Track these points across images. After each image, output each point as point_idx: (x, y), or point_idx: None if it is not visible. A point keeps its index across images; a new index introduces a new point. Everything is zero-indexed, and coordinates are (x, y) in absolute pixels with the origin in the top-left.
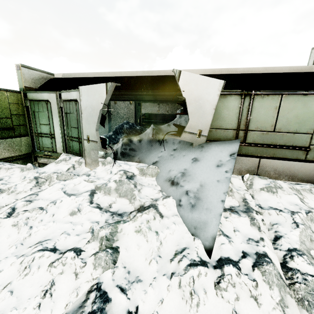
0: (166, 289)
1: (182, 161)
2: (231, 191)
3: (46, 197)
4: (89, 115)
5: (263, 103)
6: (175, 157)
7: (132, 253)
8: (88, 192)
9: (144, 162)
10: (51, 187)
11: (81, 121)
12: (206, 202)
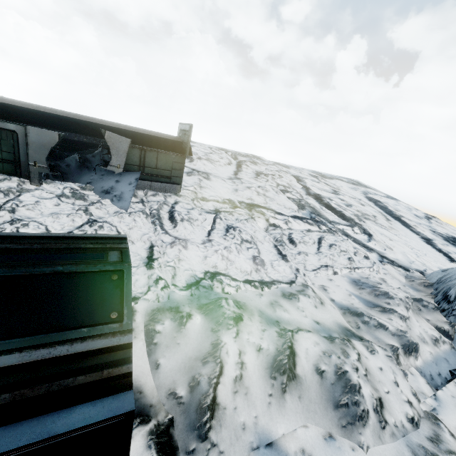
0: (114, 218)
1: (109, 182)
2: (137, 196)
3: (28, 200)
4: (38, 148)
5: (151, 155)
6: (104, 180)
7: (97, 214)
8: (56, 197)
9: (79, 182)
10: (23, 196)
11: (20, 149)
12: (125, 199)
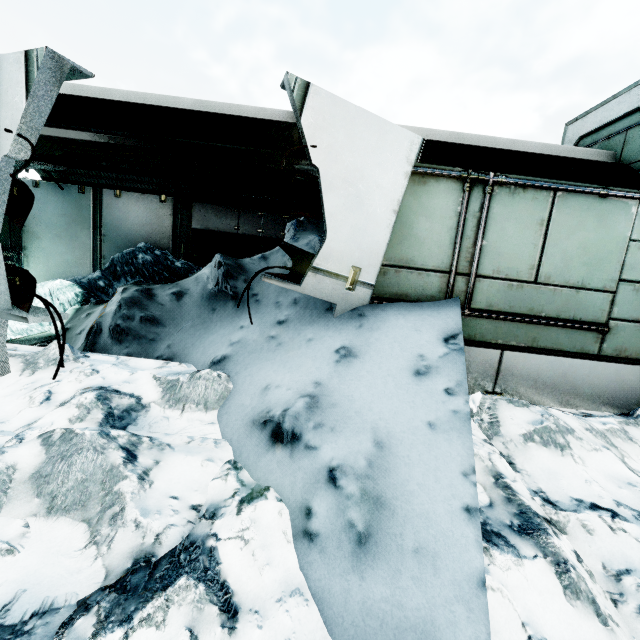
0: None
1: (305, 357)
2: None
3: None
4: None
5: (514, 209)
6: (284, 345)
7: None
8: None
9: (186, 358)
10: None
11: None
12: (411, 519)
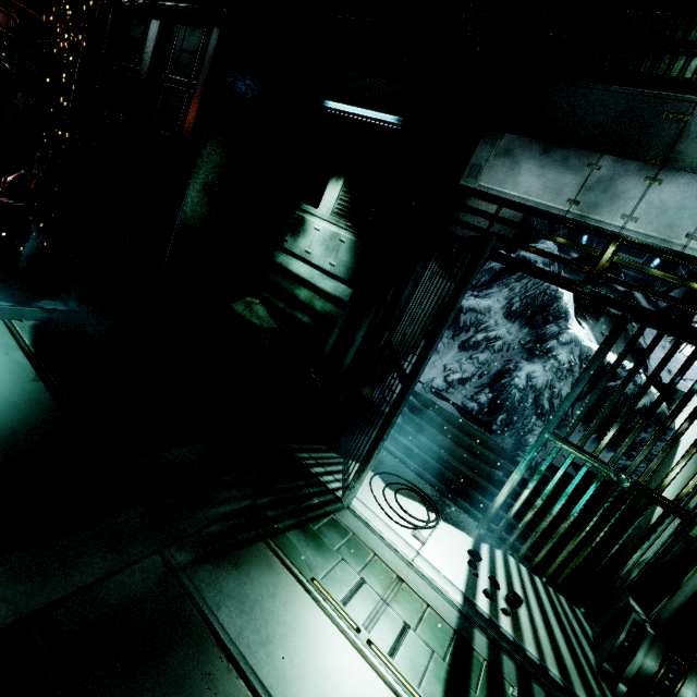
0: None
1: None
2: None
3: None
4: None
5: None
6: (674, 361)
7: None
8: None
9: None
10: None
11: None
12: None
